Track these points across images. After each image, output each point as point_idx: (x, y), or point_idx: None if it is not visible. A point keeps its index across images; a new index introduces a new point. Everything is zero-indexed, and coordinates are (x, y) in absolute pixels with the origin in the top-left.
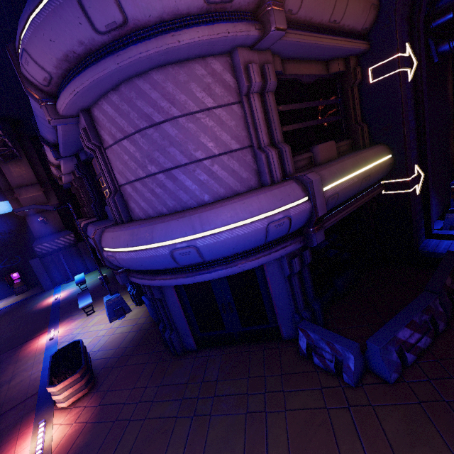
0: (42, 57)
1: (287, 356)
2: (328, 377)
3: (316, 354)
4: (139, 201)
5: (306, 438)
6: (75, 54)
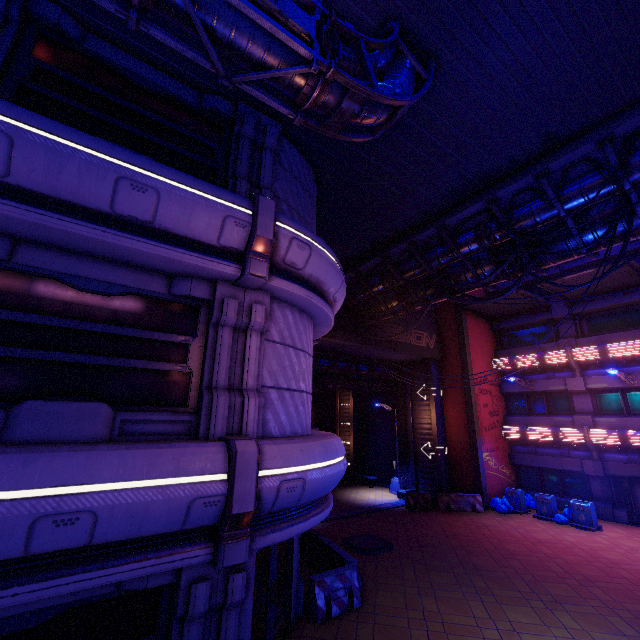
0: (315, 265)
1: (315, 632)
2: (348, 614)
3: (334, 600)
4: (281, 413)
5: (396, 639)
6: (322, 286)
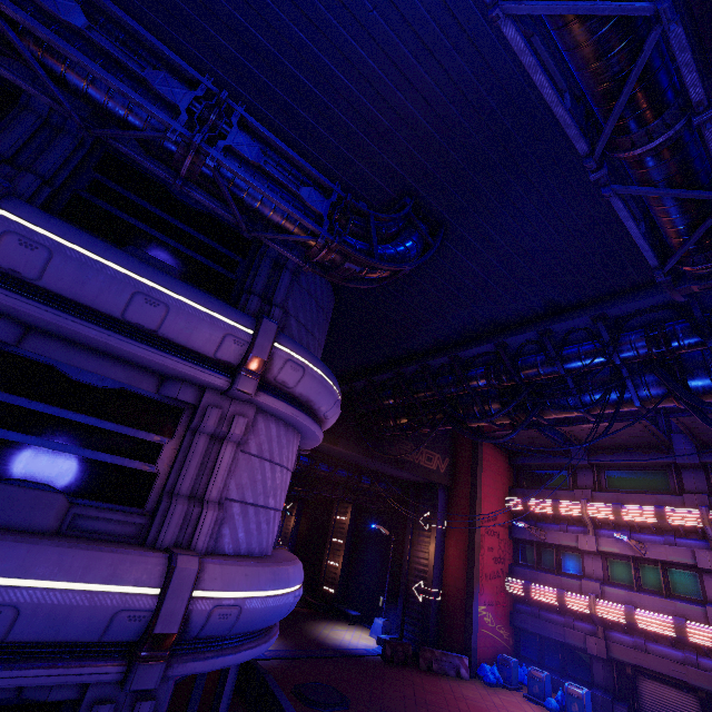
0: (307, 386)
1: None
2: None
3: None
4: (239, 529)
5: None
6: (312, 405)
